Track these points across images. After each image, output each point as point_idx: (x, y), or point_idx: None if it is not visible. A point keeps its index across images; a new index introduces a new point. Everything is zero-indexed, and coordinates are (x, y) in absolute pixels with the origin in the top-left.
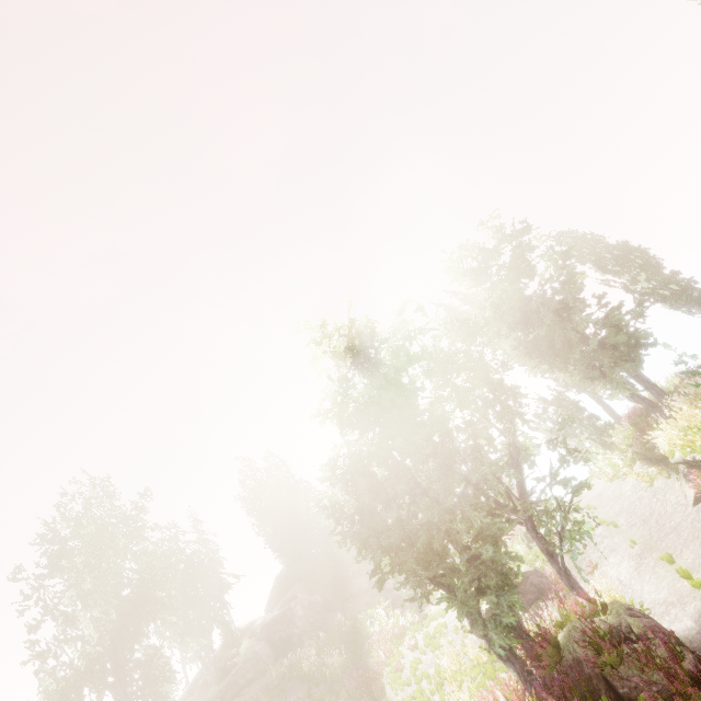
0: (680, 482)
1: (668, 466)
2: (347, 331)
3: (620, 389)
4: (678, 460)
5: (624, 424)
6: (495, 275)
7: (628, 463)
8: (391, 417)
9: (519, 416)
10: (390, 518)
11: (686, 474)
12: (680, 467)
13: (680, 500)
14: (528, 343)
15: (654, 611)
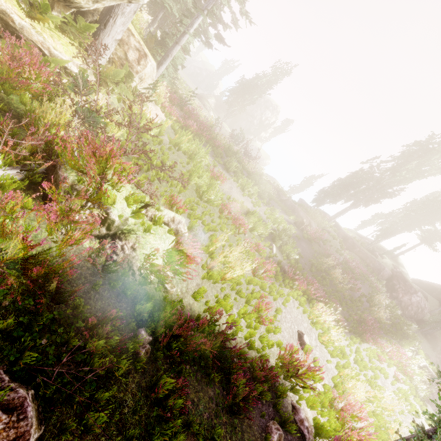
0: None
1: None
2: None
3: None
4: None
5: None
6: None
7: None
8: None
9: None
10: None
11: None
12: None
13: None
14: None
15: None
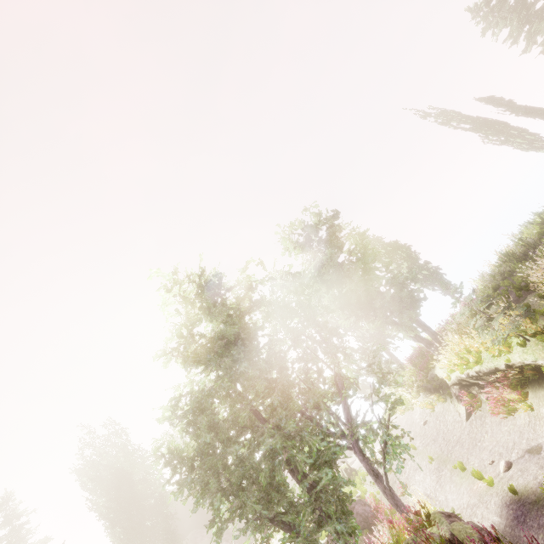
0: (454, 403)
1: (443, 392)
2: (197, 280)
3: (408, 331)
4: (454, 381)
5: (406, 368)
6: (316, 247)
7: (414, 396)
8: (235, 349)
9: (341, 351)
10: (232, 454)
11: (457, 396)
12: (453, 390)
13: (456, 418)
14: (341, 299)
15: (463, 516)
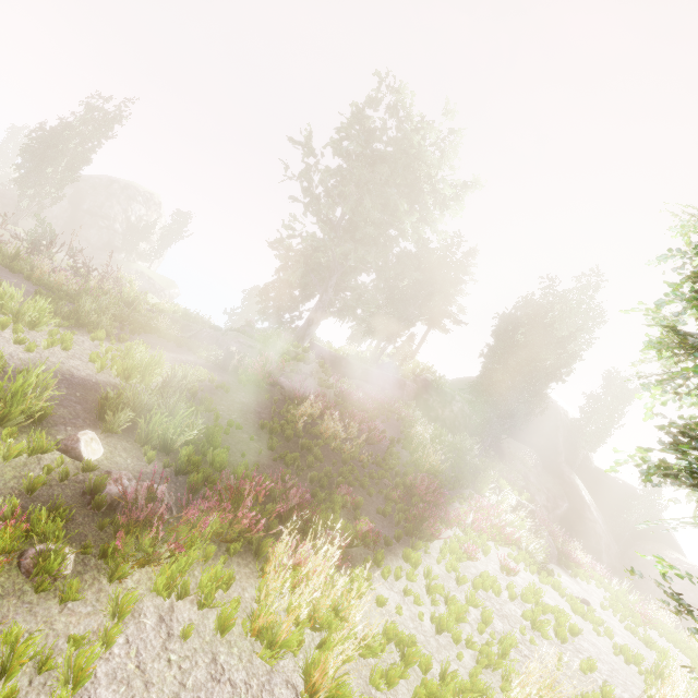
0: None
1: None
2: None
3: None
4: None
5: None
6: None
7: None
8: None
9: None
10: None
11: None
12: None
13: None
14: None
15: None
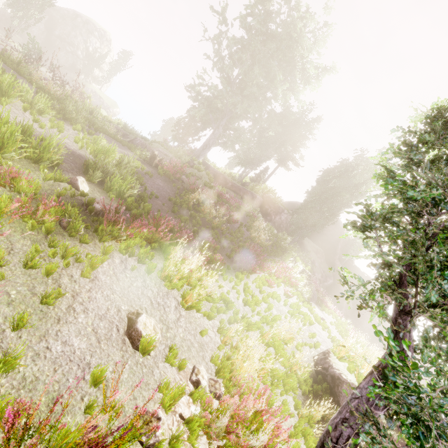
0: None
1: None
2: None
3: None
4: None
5: None
6: None
7: None
8: None
9: None
10: None
11: None
12: None
13: None
14: None
15: None
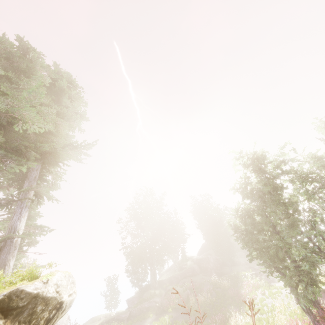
0: None
1: None
2: (251, 155)
3: None
4: None
5: None
6: None
7: None
8: (266, 198)
9: None
10: (259, 238)
11: None
12: None
13: None
14: None
15: None
